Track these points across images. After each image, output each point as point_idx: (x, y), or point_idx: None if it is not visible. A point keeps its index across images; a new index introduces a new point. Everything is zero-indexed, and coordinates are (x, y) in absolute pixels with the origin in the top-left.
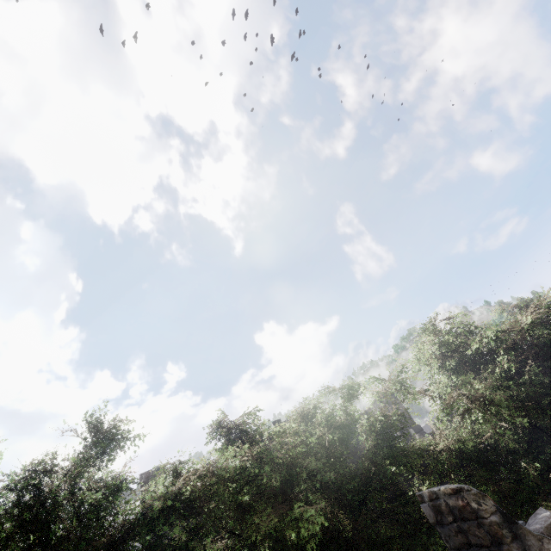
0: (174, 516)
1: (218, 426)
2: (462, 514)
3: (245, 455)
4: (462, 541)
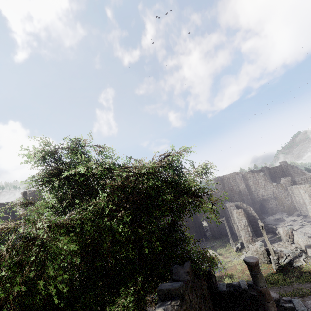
0: None
1: None
2: None
3: None
4: None
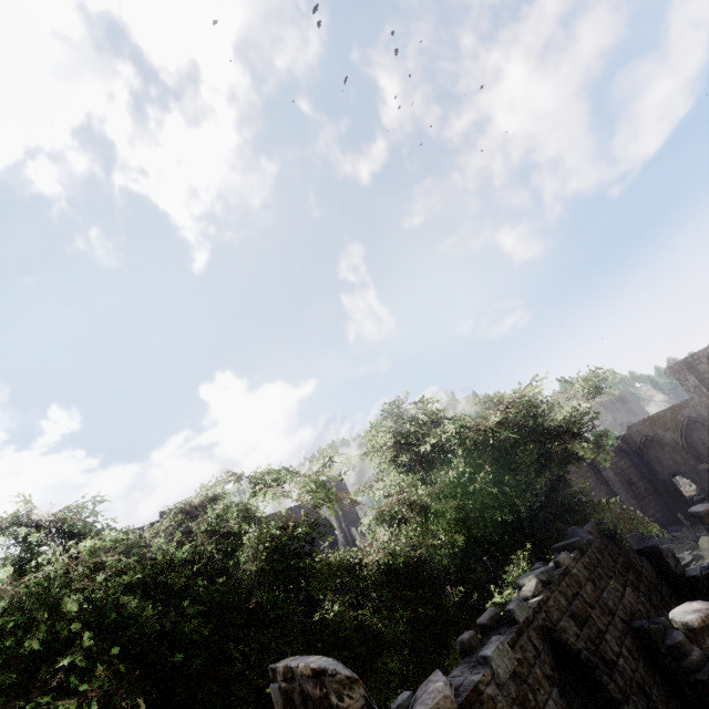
0: None
1: (11, 524)
2: None
3: None
4: None
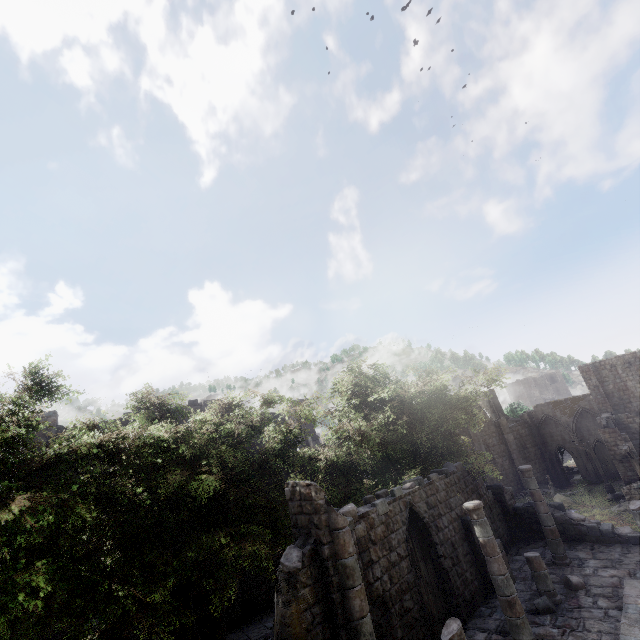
0: (97, 461)
1: (142, 397)
2: (306, 497)
3: (171, 431)
4: (299, 511)
